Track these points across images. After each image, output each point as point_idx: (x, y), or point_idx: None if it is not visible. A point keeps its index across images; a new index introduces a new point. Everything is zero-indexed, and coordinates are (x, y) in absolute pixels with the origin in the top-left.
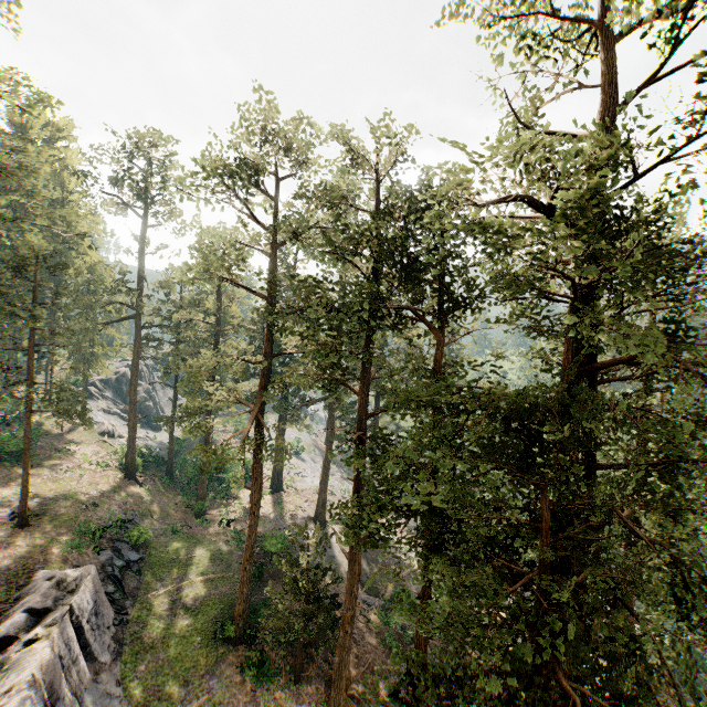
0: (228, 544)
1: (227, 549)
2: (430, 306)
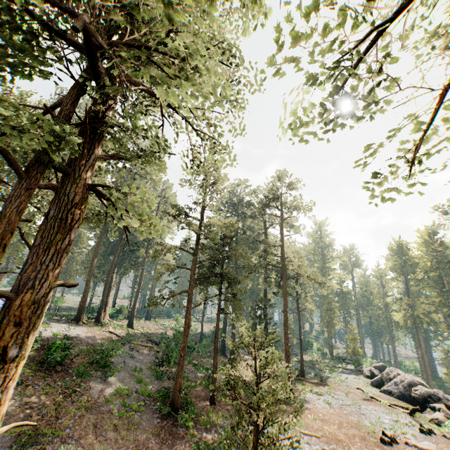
0: None
1: None
2: (449, 277)
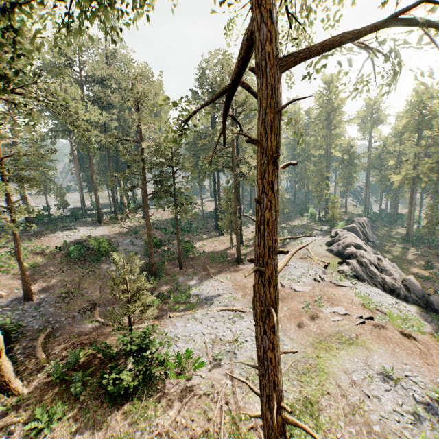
0: (405, 232)
1: (404, 232)
2: None
